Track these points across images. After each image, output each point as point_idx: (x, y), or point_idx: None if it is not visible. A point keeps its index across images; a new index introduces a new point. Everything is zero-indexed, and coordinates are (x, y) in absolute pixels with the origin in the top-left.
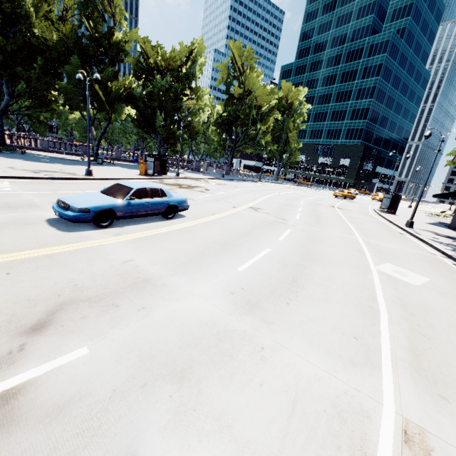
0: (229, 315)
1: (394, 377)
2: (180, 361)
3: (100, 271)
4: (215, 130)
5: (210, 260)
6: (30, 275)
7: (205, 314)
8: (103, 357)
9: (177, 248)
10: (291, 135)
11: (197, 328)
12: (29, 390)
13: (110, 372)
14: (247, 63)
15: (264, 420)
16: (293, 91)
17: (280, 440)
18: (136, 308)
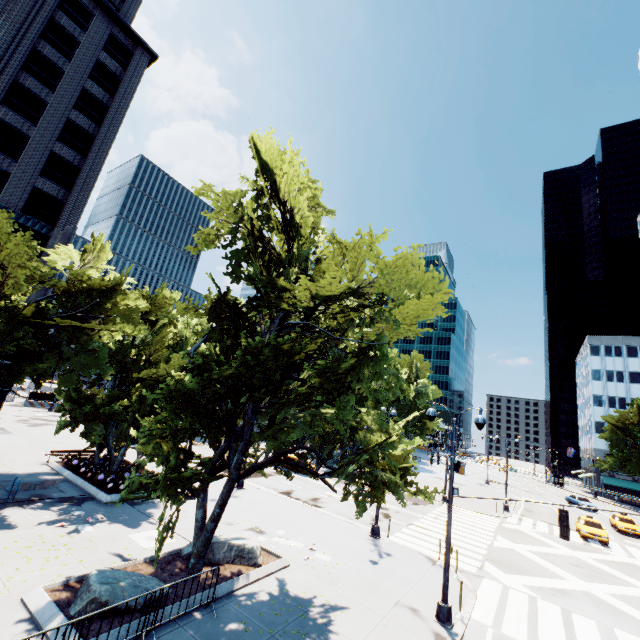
0: None
1: None
2: None
3: None
4: None
5: None
6: None
7: None
8: None
9: None
10: None
11: None
12: None
13: None
14: None
15: None
16: None
17: None
18: None
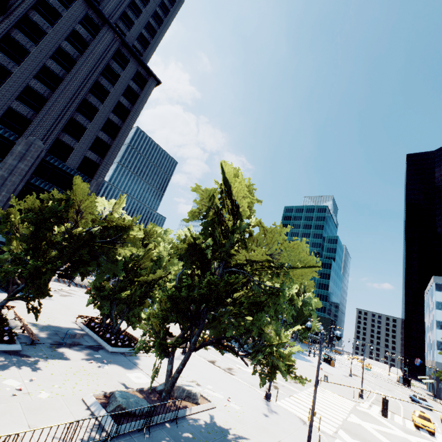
0: None
1: None
2: None
3: None
4: None
5: None
6: None
7: None
8: None
9: None
10: None
11: None
12: None
13: None
14: None
15: None
16: None
17: None
18: None
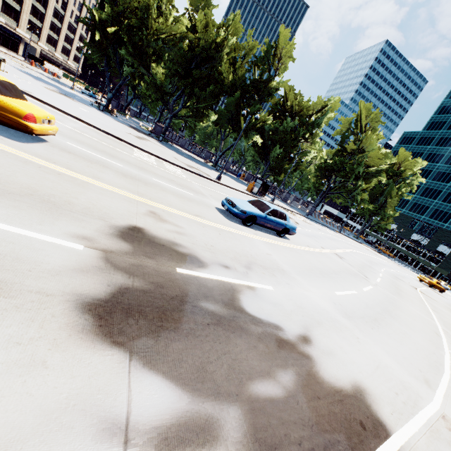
0: (336, 313)
1: (444, 399)
2: (315, 317)
3: (258, 253)
4: (315, 172)
5: (316, 278)
6: (229, 239)
7: (322, 305)
8: (280, 295)
9: (292, 259)
10: (390, 200)
11: (319, 309)
12: (259, 290)
13: (286, 303)
14: (371, 124)
15: (362, 361)
16: (410, 161)
17: (371, 372)
18: (285, 282)
